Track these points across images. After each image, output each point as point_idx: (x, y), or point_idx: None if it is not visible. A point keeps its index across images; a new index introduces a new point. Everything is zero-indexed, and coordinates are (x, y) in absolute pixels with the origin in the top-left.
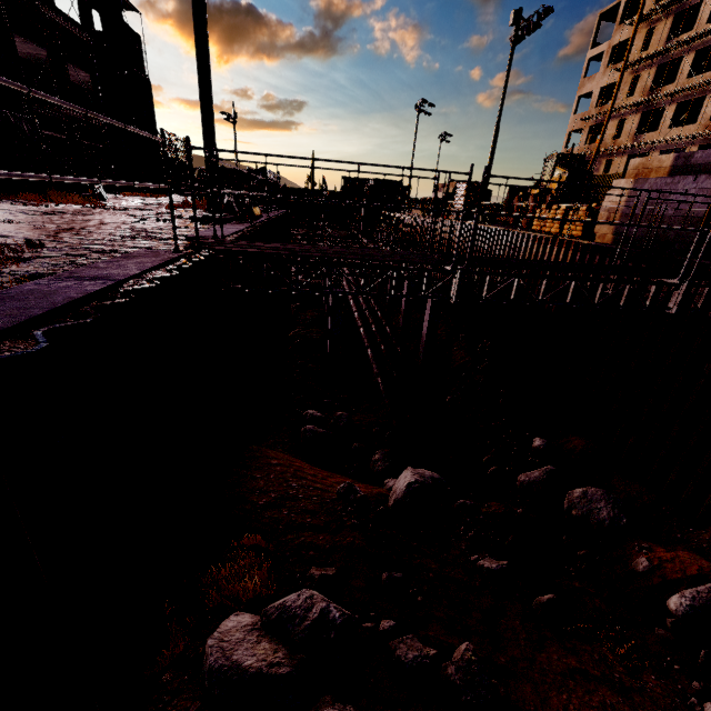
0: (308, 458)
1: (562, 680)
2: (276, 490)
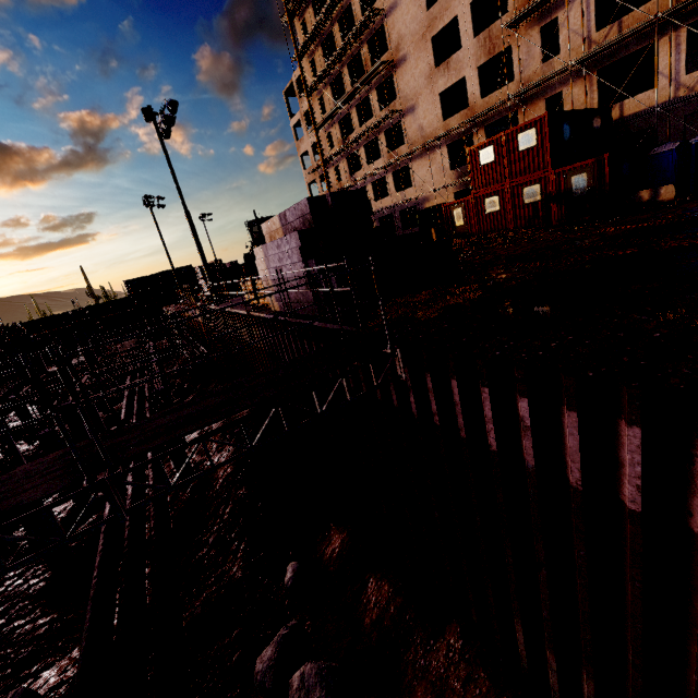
0: None
1: None
2: None
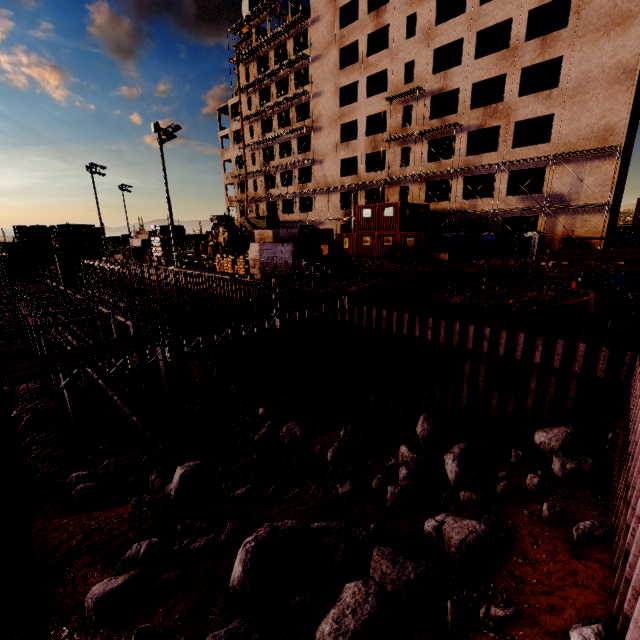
0: (89, 512)
1: (279, 515)
2: (80, 533)
